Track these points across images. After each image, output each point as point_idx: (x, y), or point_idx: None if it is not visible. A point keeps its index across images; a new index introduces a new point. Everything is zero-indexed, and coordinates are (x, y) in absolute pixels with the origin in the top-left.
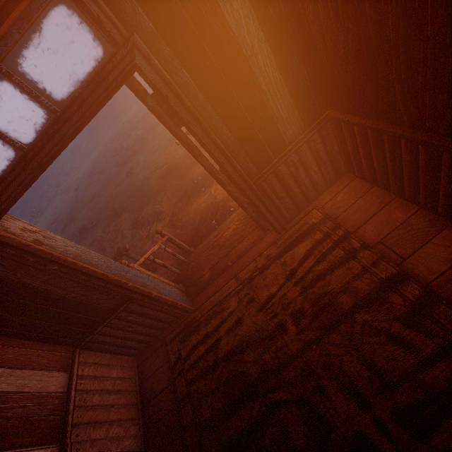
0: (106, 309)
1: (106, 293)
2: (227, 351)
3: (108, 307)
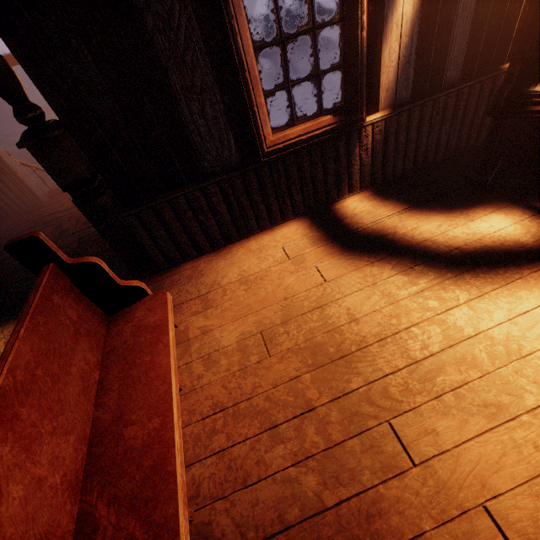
0: None
1: None
2: (46, 215)
3: None
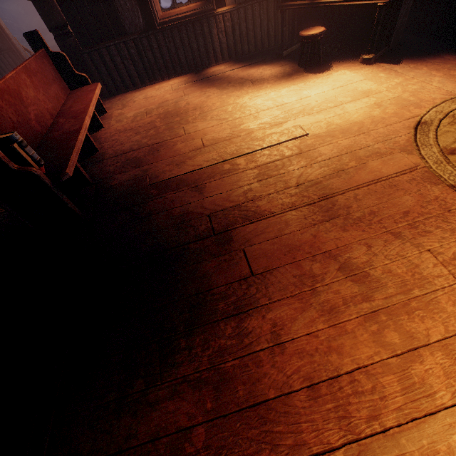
0: (0, 48)
1: (2, 40)
2: None
3: (1, 48)
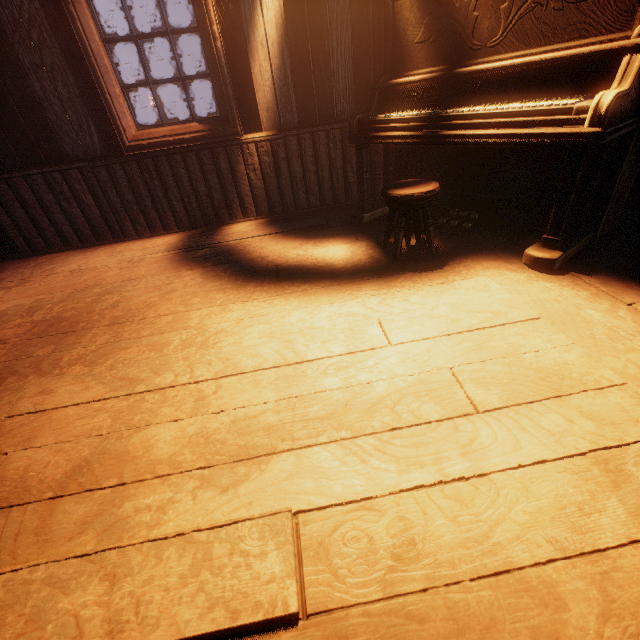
0: None
1: None
2: None
3: None
